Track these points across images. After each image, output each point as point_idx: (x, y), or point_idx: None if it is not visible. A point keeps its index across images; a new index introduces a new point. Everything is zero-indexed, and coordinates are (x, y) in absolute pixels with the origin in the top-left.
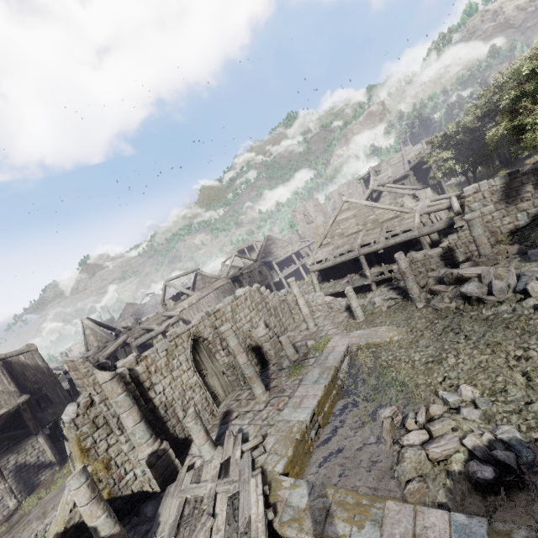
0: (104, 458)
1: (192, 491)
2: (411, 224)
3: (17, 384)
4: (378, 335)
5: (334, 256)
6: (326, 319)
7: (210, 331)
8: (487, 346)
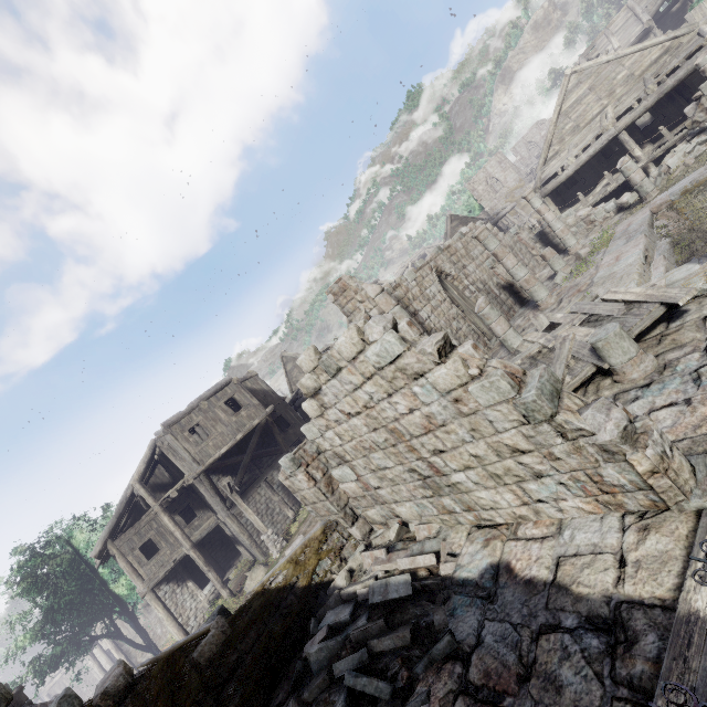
0: None
1: (519, 357)
2: (698, 41)
3: None
4: (701, 173)
5: (574, 157)
6: (589, 235)
7: (450, 266)
8: None
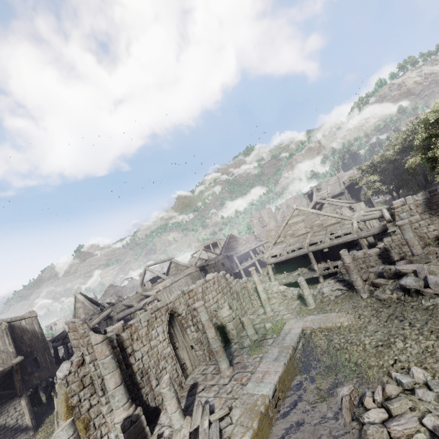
0: (85, 418)
1: None
2: (350, 228)
3: (14, 346)
4: (329, 320)
5: (287, 252)
6: (281, 305)
7: (184, 308)
8: (431, 333)
